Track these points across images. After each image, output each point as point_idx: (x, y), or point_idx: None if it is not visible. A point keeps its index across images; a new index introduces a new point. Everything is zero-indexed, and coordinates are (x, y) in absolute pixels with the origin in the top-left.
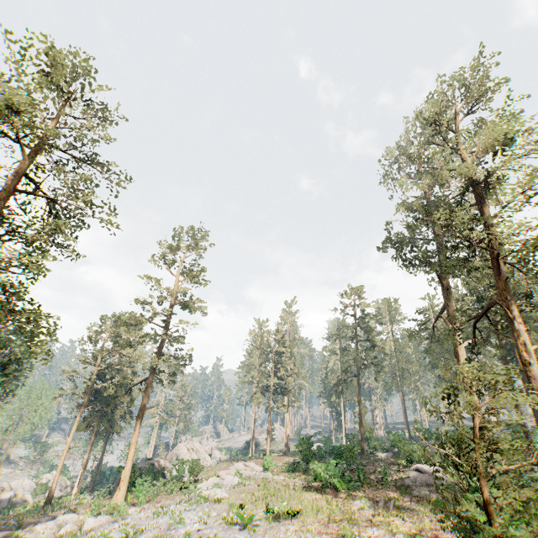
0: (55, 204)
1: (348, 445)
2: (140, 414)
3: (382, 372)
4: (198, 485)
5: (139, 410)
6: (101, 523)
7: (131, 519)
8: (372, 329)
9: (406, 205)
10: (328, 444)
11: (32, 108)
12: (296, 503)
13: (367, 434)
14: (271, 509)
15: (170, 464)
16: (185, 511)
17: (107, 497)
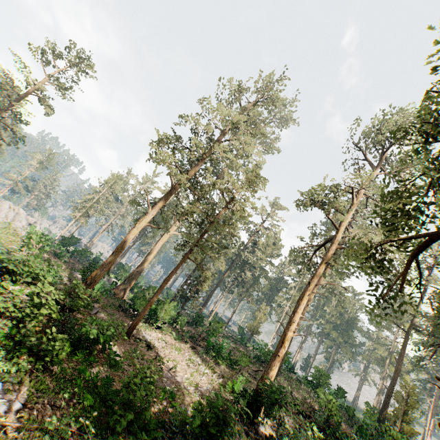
0: None
1: (85, 249)
2: None
3: None
4: None
5: None
6: None
7: None
8: None
9: None
10: (99, 256)
11: None
12: None
13: (127, 266)
14: None
15: None
16: None
17: None
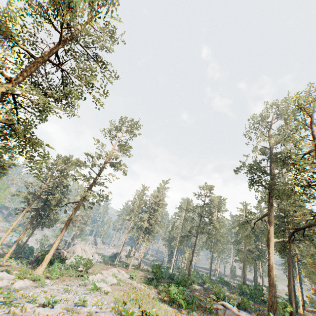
0: (65, 77)
1: (185, 278)
2: (68, 222)
3: (211, 239)
4: (90, 276)
5: (68, 220)
6: (27, 286)
7: (47, 289)
8: (213, 213)
9: (264, 149)
10: (167, 271)
11: (77, 12)
12: (157, 310)
13: (191, 272)
14: (145, 311)
15: (69, 255)
16: (84, 294)
17: (28, 266)
